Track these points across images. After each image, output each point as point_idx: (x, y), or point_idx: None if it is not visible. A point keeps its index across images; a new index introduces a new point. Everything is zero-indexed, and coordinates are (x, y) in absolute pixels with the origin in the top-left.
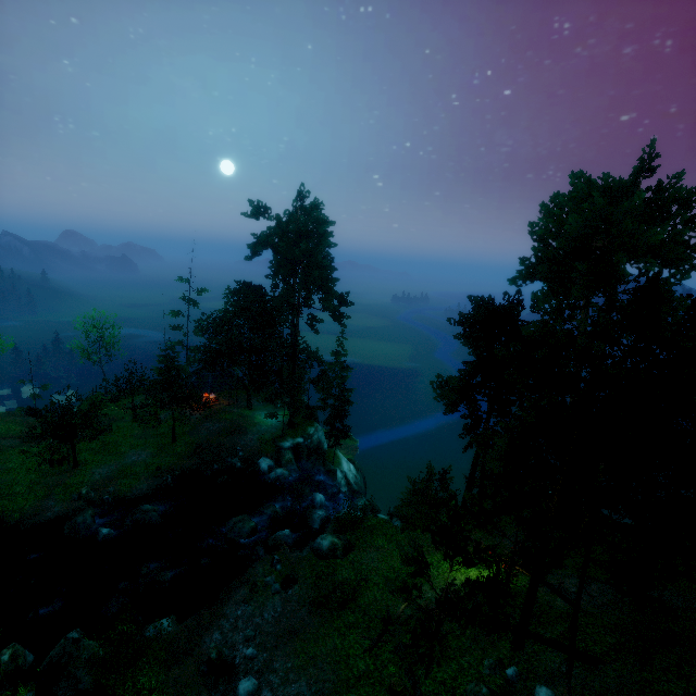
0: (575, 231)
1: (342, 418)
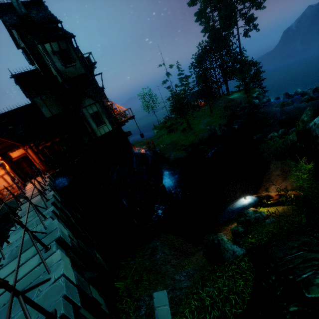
0: None
1: (260, 84)
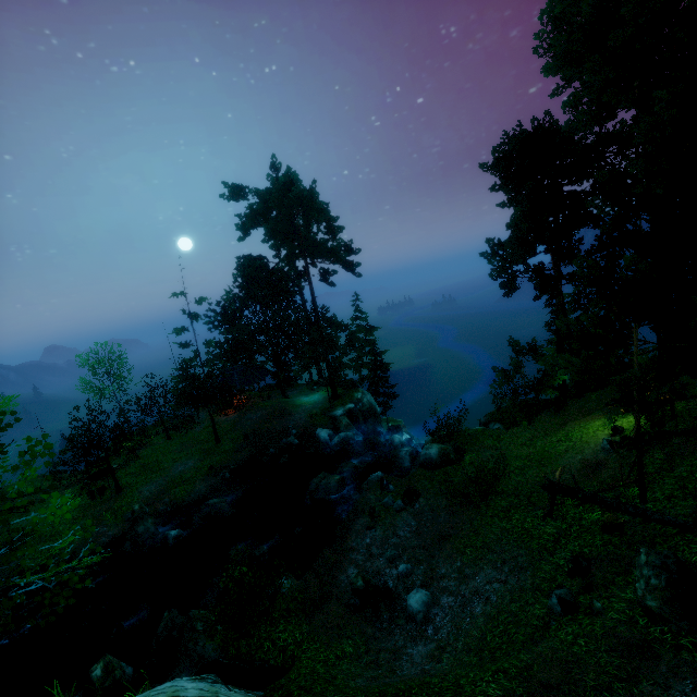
0: None
1: (384, 379)
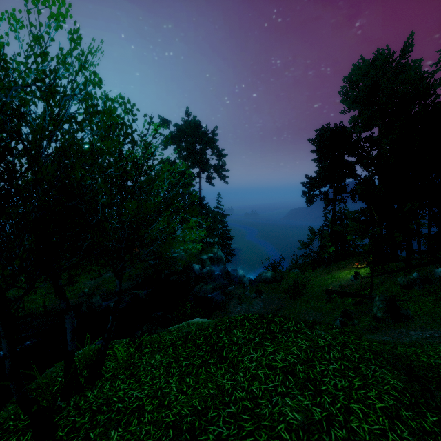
0: (379, 65)
1: (228, 244)
